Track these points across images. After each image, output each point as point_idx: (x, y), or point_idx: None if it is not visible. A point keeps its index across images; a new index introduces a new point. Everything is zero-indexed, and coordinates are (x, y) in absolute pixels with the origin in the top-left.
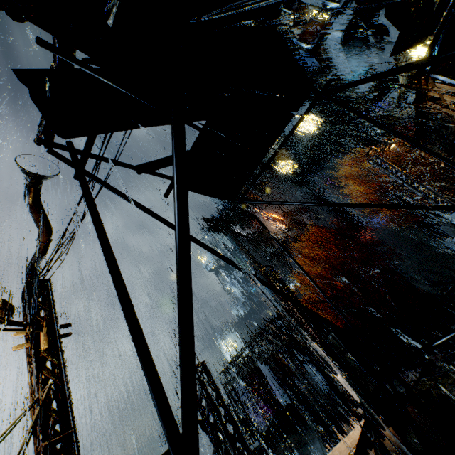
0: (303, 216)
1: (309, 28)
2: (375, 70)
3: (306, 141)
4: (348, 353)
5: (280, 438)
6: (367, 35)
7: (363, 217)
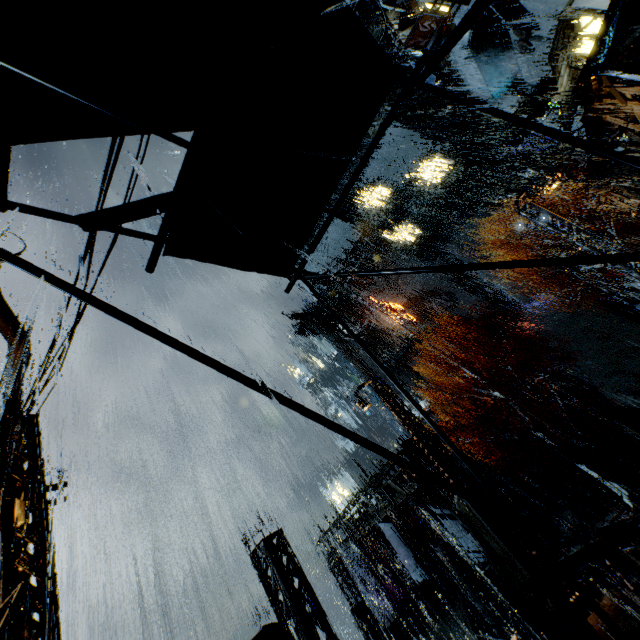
0: (432, 303)
1: (420, 27)
2: (523, 82)
3: (430, 195)
4: (488, 529)
5: (414, 633)
6: (506, 31)
7: (521, 300)
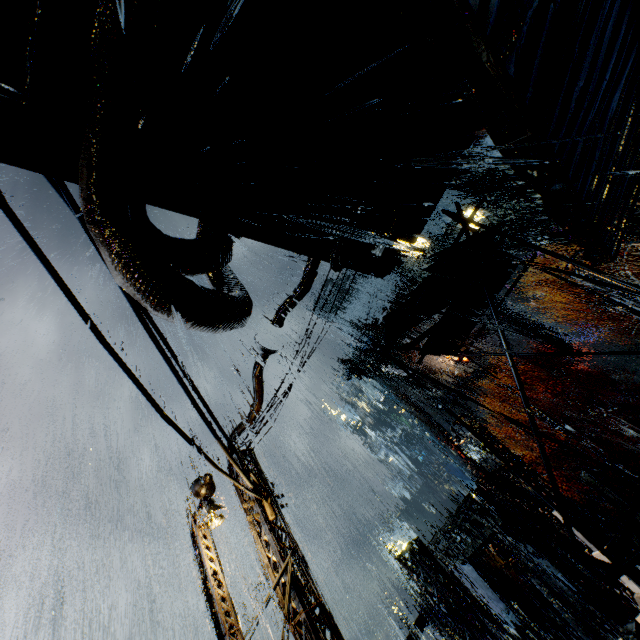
0: (481, 341)
1: None
2: None
3: None
4: (604, 487)
5: None
6: None
7: (573, 334)
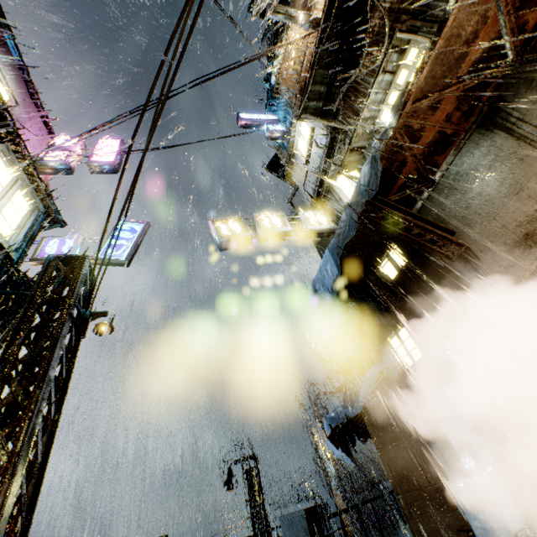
0: None
1: None
2: None
3: None
4: None
5: None
6: None
7: None
